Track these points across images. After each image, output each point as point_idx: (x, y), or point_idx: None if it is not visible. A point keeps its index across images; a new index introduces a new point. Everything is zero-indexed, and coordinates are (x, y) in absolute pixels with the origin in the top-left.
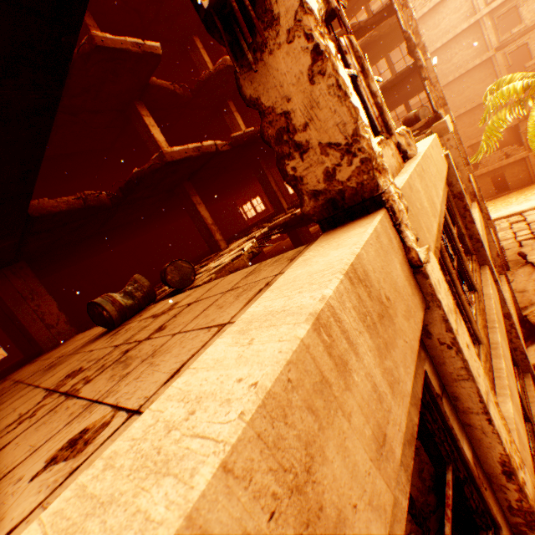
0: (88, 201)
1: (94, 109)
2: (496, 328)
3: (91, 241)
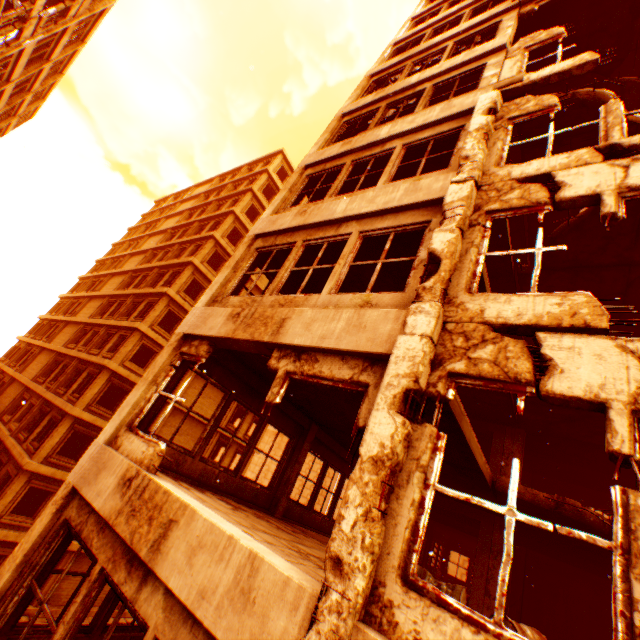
0: (559, 506)
1: None
2: None
3: (607, 559)
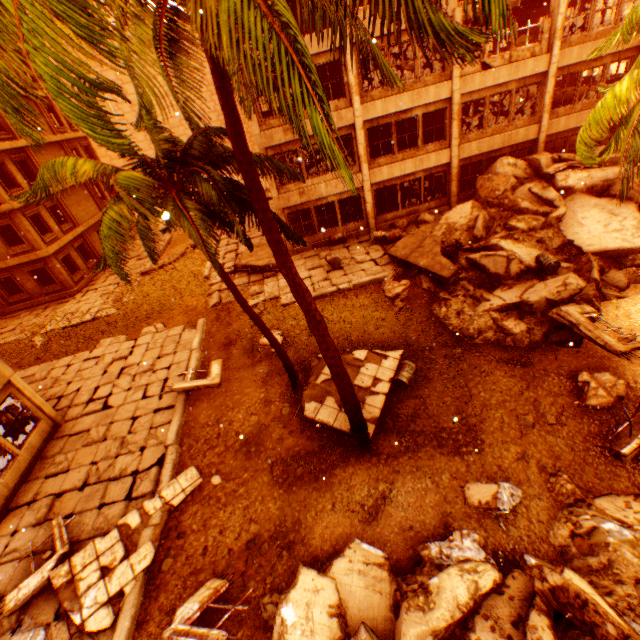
0: None
1: None
2: (407, 93)
3: None
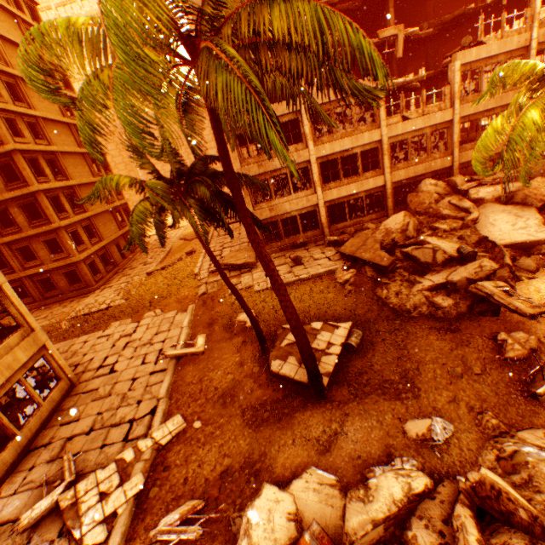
0: None
1: None
2: (348, 138)
3: None
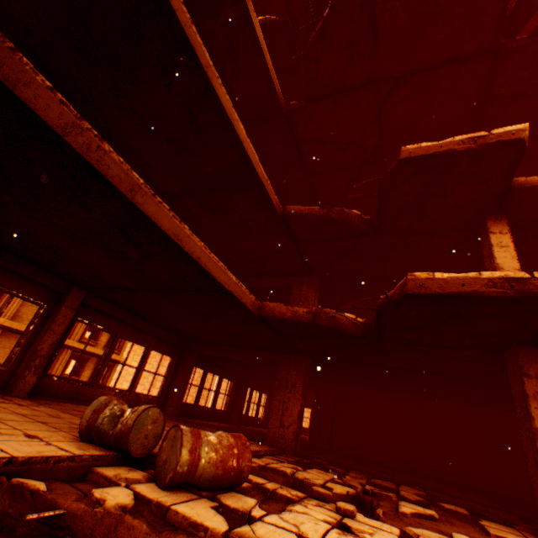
0: (317, 318)
1: (422, 229)
2: None
3: (382, 370)
